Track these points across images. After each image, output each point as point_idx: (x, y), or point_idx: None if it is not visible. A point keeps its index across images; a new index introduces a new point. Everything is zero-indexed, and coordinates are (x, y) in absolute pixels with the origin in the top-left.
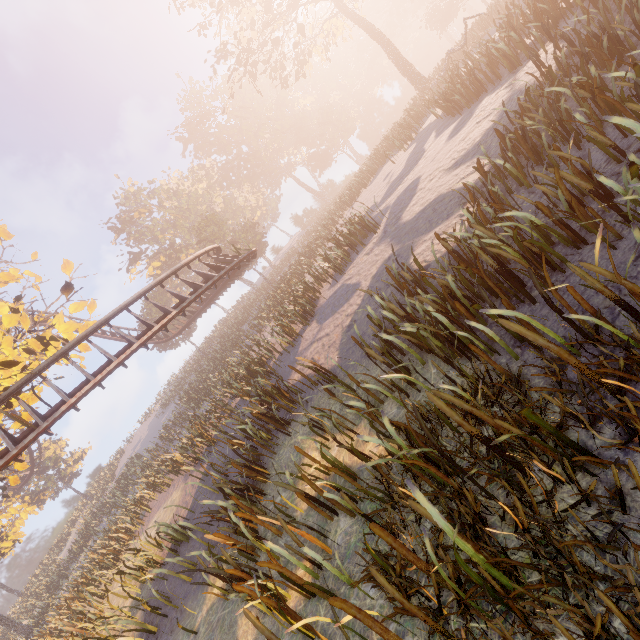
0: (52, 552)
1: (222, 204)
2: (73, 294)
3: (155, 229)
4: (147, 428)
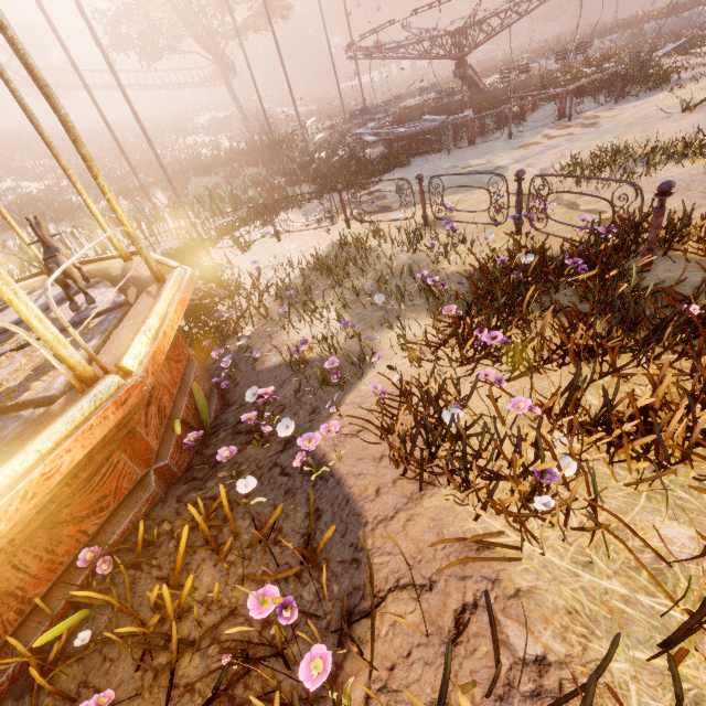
0: None
1: None
2: None
3: None
4: None
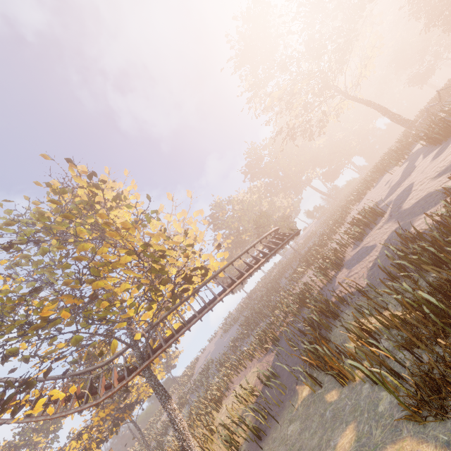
0: (156, 416)
1: (267, 206)
2: (220, 249)
3: (229, 221)
4: (214, 345)
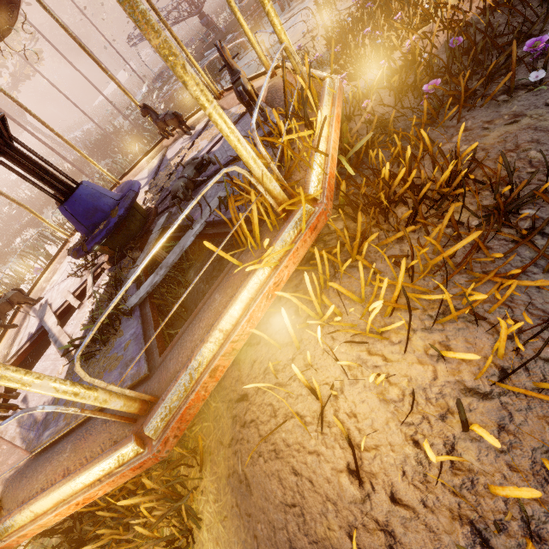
0: None
1: None
2: None
3: None
4: None
